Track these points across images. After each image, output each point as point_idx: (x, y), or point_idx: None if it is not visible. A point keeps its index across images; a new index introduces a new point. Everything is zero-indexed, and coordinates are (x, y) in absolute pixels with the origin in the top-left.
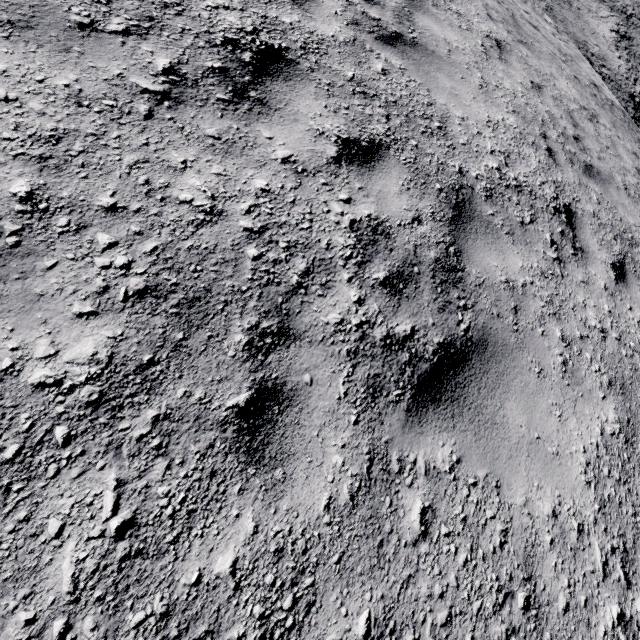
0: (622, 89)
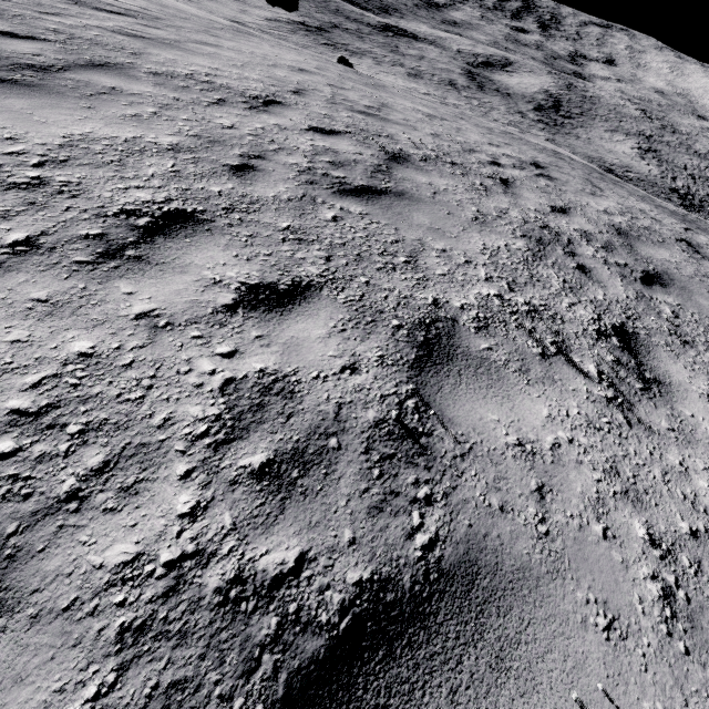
0: (658, 185)
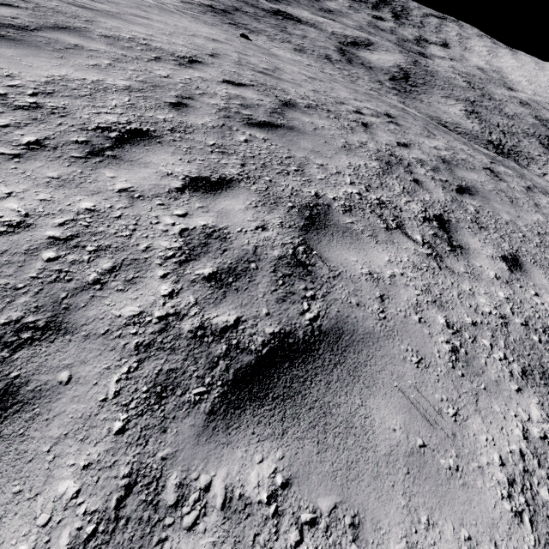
0: (479, 138)
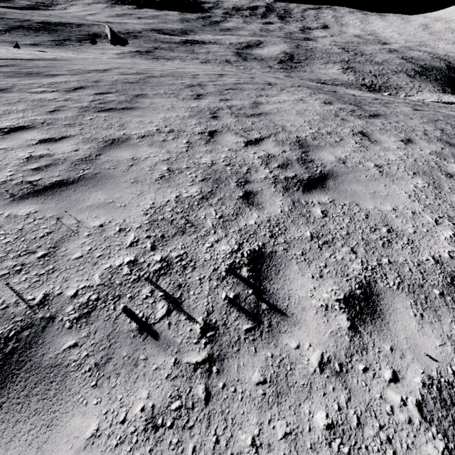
0: (354, 84)
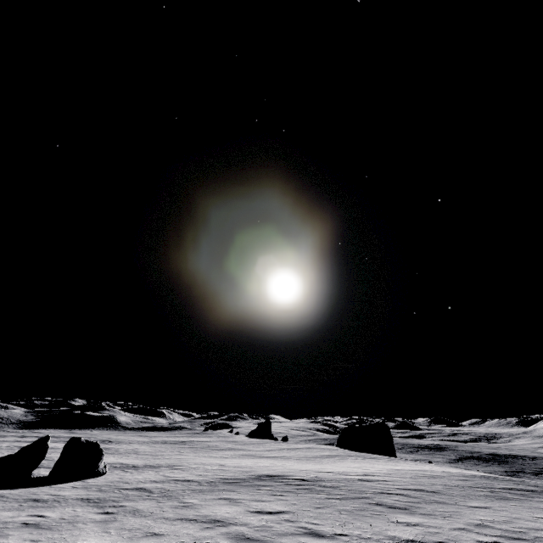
0: None
